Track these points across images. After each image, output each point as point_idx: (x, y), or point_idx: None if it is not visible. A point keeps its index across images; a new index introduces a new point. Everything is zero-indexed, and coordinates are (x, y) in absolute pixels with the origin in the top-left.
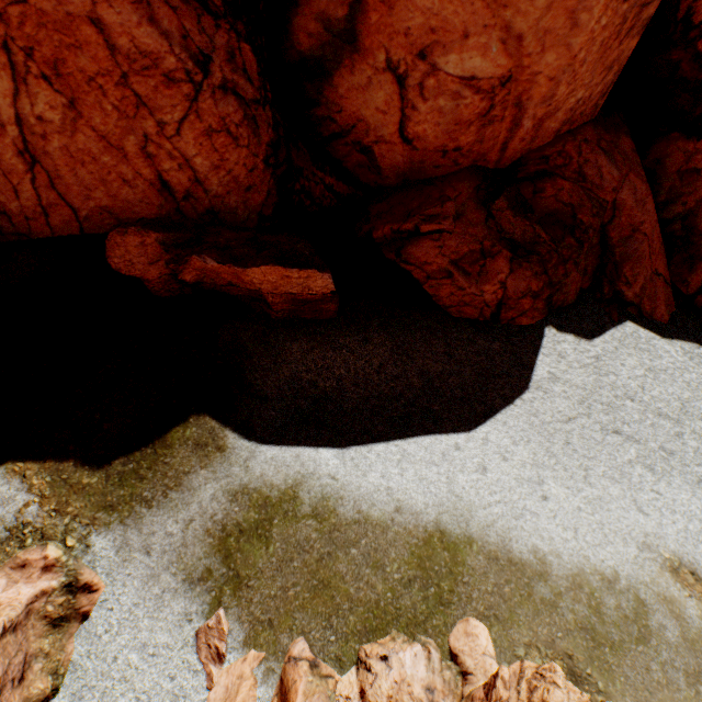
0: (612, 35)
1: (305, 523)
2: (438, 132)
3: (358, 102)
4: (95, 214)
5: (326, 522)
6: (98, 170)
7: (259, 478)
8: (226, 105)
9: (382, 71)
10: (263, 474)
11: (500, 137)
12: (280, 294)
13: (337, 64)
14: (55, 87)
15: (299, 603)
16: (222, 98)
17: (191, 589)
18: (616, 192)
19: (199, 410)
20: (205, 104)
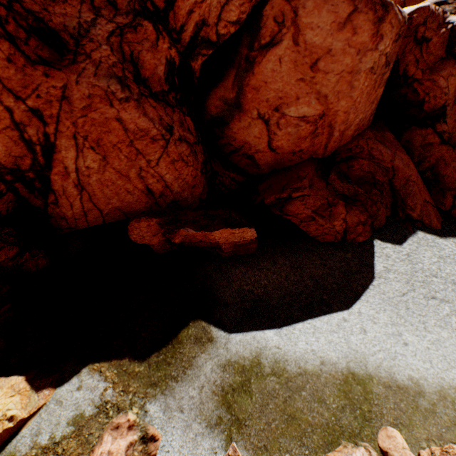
0: (371, 89)
1: (269, 379)
2: (289, 143)
3: (244, 134)
4: (112, 211)
5: (282, 377)
6: (114, 188)
7: (235, 354)
8: (181, 147)
9: (256, 119)
10: (237, 351)
11: (323, 142)
12: (228, 243)
13: (231, 118)
14: (96, 151)
15: (280, 432)
16: (179, 144)
17: (212, 432)
18: (392, 162)
19: (194, 317)
20: (171, 148)
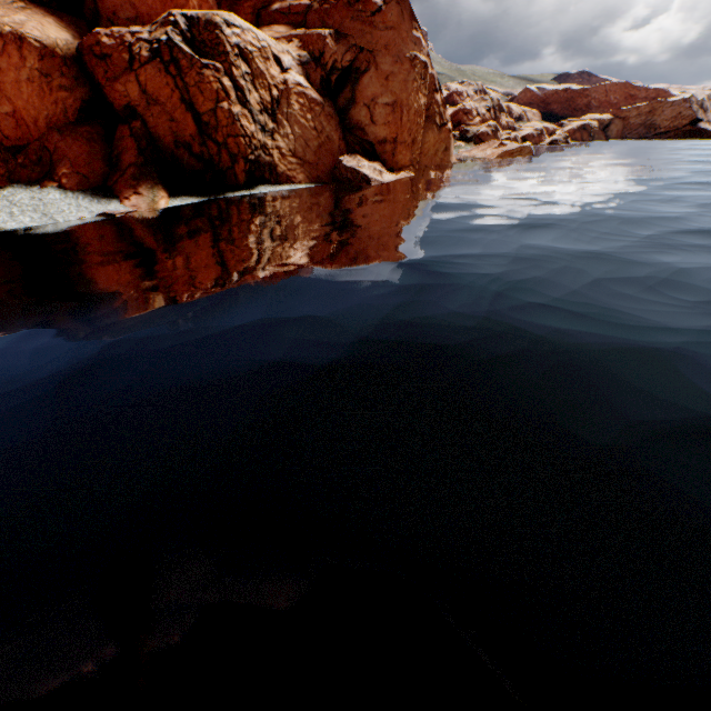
0: (42, 93)
1: None
2: (12, 133)
3: None
4: None
5: None
6: None
7: None
8: None
9: None
10: None
11: (29, 132)
12: None
13: None
14: None
15: None
16: None
17: None
18: (58, 144)
19: None
20: None
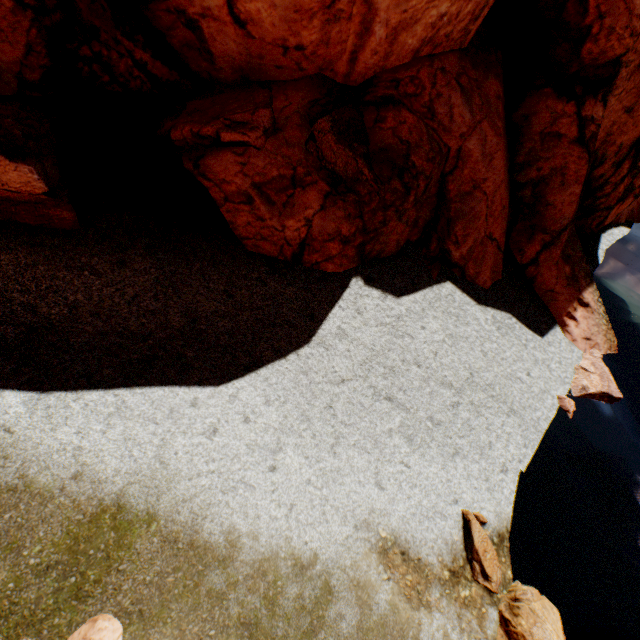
0: None
1: None
2: (275, 17)
3: None
4: None
5: None
6: None
7: None
8: None
9: None
10: None
11: (349, 43)
12: None
13: None
14: None
15: None
16: None
17: None
18: (464, 139)
19: None
20: None
